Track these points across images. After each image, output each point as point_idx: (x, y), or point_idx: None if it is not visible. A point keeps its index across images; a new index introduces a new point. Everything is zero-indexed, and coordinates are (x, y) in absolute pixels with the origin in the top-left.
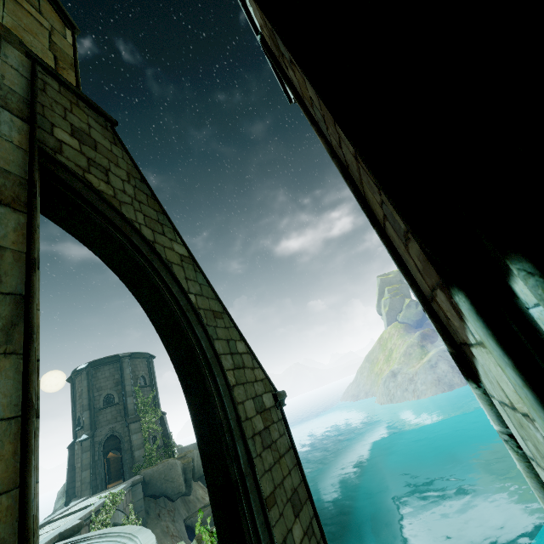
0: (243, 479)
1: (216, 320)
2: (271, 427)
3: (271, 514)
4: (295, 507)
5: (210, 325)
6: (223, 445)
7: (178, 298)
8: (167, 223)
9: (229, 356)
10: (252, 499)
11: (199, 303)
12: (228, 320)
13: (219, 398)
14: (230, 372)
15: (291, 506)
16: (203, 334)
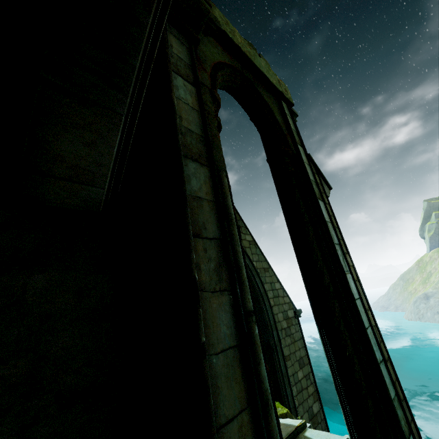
0: (275, 346)
1: (265, 273)
2: (291, 327)
3: (287, 363)
4: (300, 364)
5: (262, 276)
6: (267, 331)
7: (248, 265)
8: (242, 225)
9: (271, 291)
10: (279, 354)
11: (257, 266)
12: (271, 272)
13: (266, 311)
14: (271, 299)
15: (298, 363)
16: (259, 281)
